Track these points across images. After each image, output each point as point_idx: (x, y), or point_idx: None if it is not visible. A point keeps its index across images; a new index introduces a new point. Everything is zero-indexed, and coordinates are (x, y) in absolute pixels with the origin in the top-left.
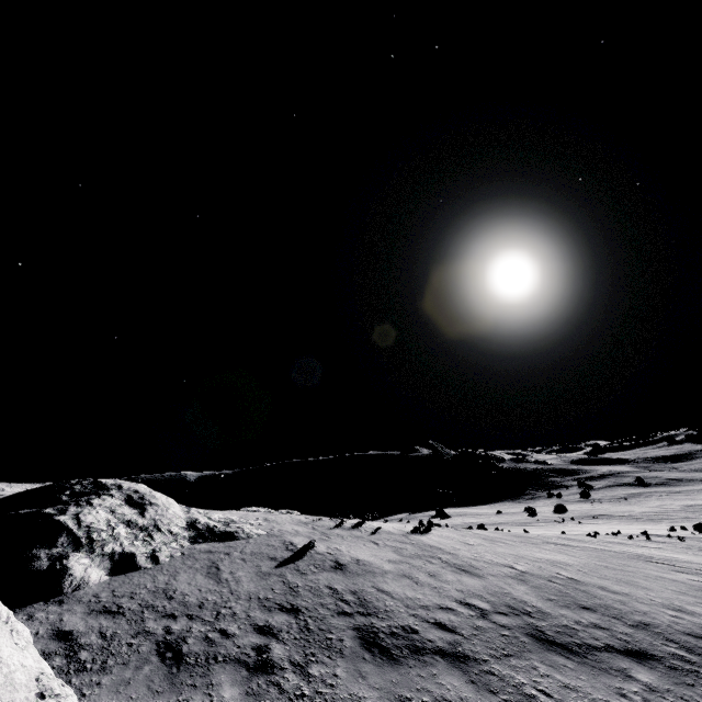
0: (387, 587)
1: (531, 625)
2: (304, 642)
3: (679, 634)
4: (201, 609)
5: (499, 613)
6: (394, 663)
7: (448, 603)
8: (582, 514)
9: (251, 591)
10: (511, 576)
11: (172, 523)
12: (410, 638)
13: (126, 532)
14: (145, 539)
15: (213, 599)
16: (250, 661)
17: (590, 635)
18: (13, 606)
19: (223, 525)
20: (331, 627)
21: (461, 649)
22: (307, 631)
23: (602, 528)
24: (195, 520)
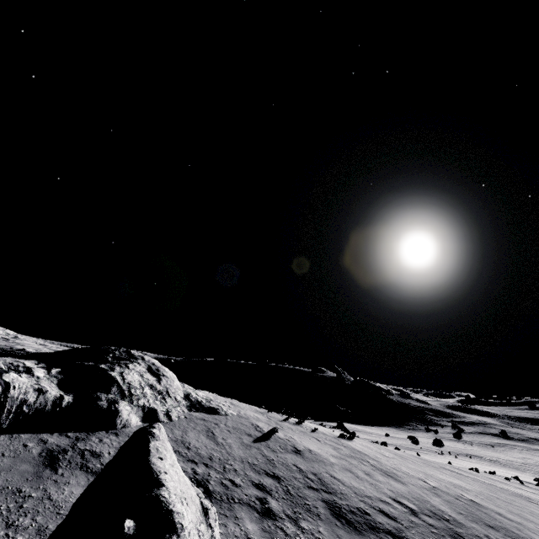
0: (337, 475)
1: (452, 530)
2: (290, 502)
3: None
4: (211, 461)
5: (425, 515)
6: (359, 533)
7: (385, 498)
8: (457, 451)
9: (242, 456)
10: (426, 488)
11: (176, 393)
12: (365, 518)
13: (150, 393)
14: (161, 400)
15: (217, 455)
16: (257, 507)
17: None
18: (86, 429)
19: (206, 402)
20: (306, 496)
21: (405, 535)
22: (290, 494)
23: (477, 466)
24: (189, 393)
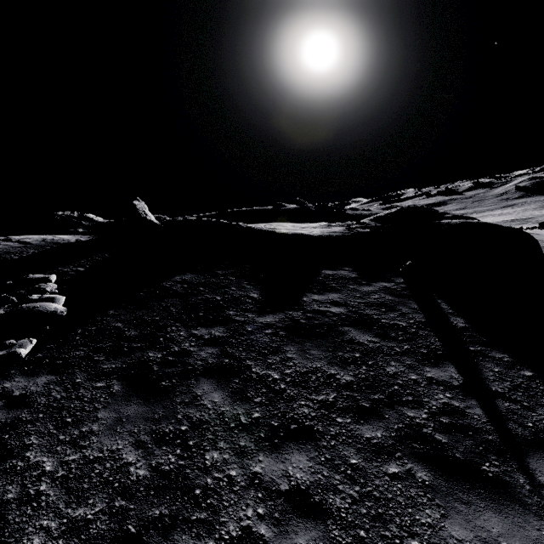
0: None
1: None
2: None
3: None
4: None
5: None
6: None
7: None
8: None
9: None
10: None
11: None
12: None
13: None
14: None
15: None
16: None
17: None
18: None
19: None
20: None
21: None
22: None
23: None
24: None
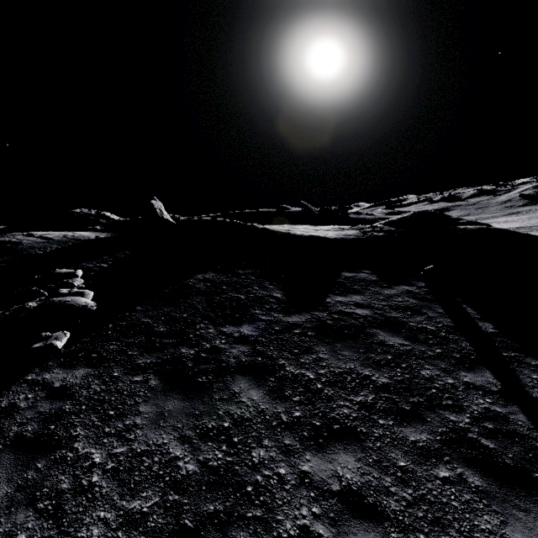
0: None
1: None
2: None
3: None
4: None
5: None
6: None
7: None
8: None
9: None
10: None
11: None
12: None
13: None
14: None
15: None
16: None
17: None
18: None
19: None
20: None
21: None
22: None
23: None
24: None
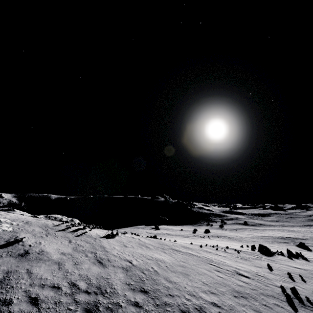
0: (36, 270)
1: (96, 302)
2: None
3: (178, 312)
4: None
5: (86, 292)
6: None
7: (61, 283)
8: (214, 235)
9: None
10: (124, 267)
11: None
12: None
13: None
14: None
15: None
16: None
17: (125, 311)
18: None
19: None
20: None
21: None
22: None
23: (215, 242)
24: None
